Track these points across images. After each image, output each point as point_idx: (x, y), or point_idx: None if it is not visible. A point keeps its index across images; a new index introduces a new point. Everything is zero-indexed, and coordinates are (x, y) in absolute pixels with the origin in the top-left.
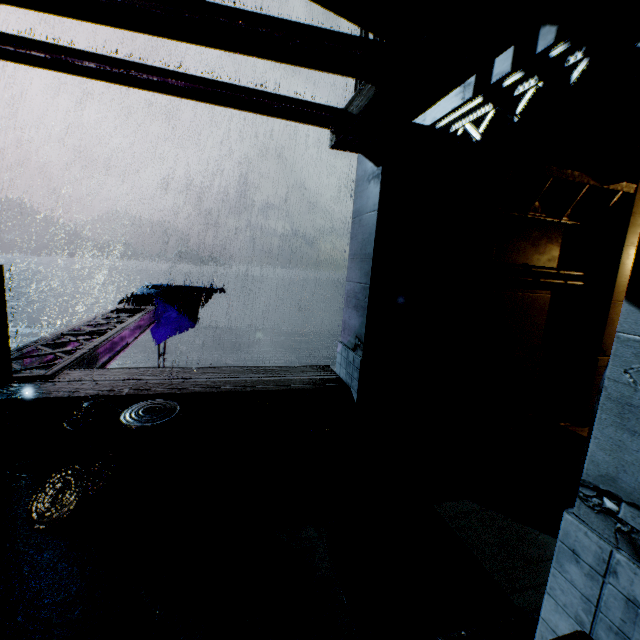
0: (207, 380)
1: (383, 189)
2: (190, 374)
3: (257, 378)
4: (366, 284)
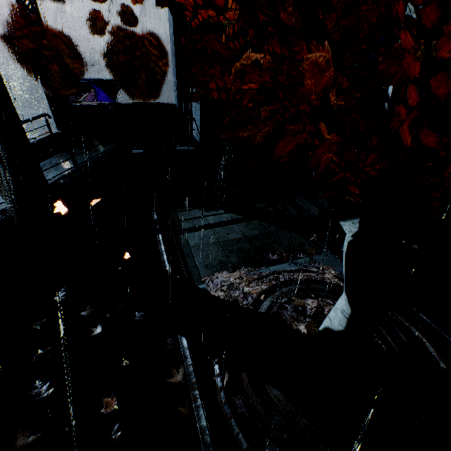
0: (129, 104)
1: (174, 26)
2: (123, 103)
3: (146, 104)
4: (175, 65)
